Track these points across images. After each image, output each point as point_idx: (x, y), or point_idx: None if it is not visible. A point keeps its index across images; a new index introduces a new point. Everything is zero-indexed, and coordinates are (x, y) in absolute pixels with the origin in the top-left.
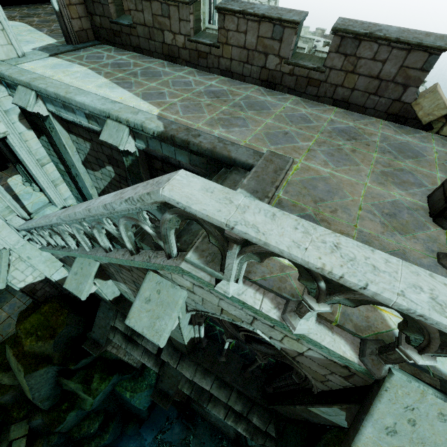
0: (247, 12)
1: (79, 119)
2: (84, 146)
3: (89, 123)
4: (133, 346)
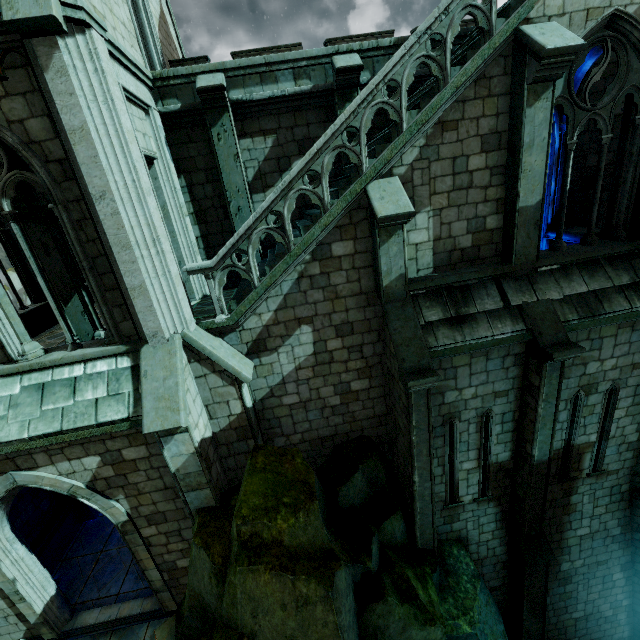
0: (354, 36)
1: (280, 89)
2: (262, 147)
3: (295, 86)
4: (471, 325)
